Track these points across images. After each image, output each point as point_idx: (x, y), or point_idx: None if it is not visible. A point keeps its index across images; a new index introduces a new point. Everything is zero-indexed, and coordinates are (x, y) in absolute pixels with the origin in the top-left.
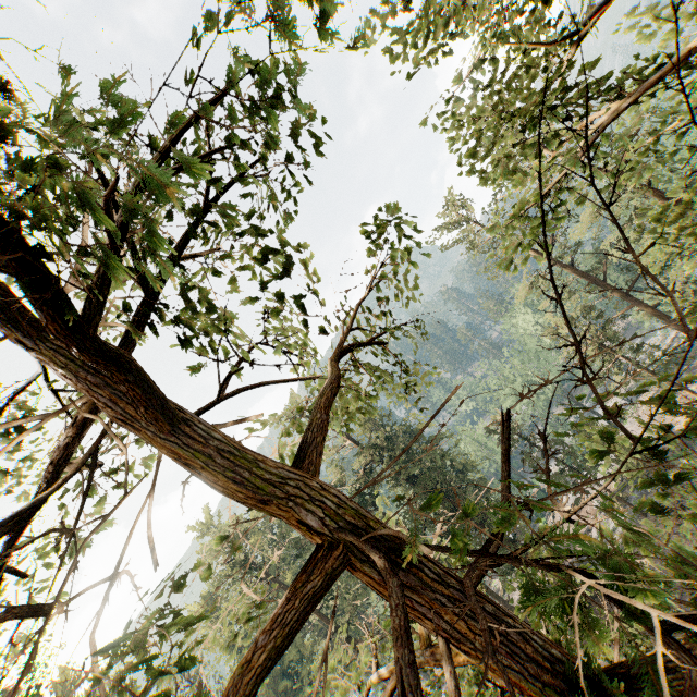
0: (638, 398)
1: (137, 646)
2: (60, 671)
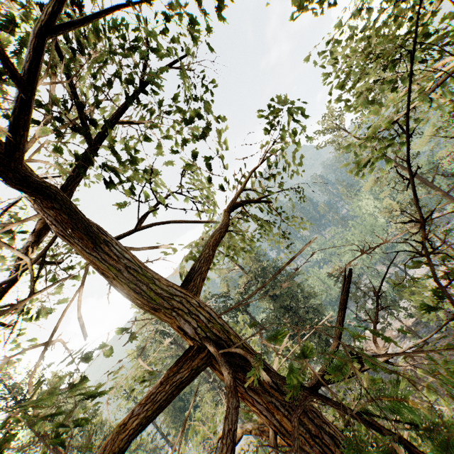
0: (439, 266)
1: (23, 418)
2: (52, 374)
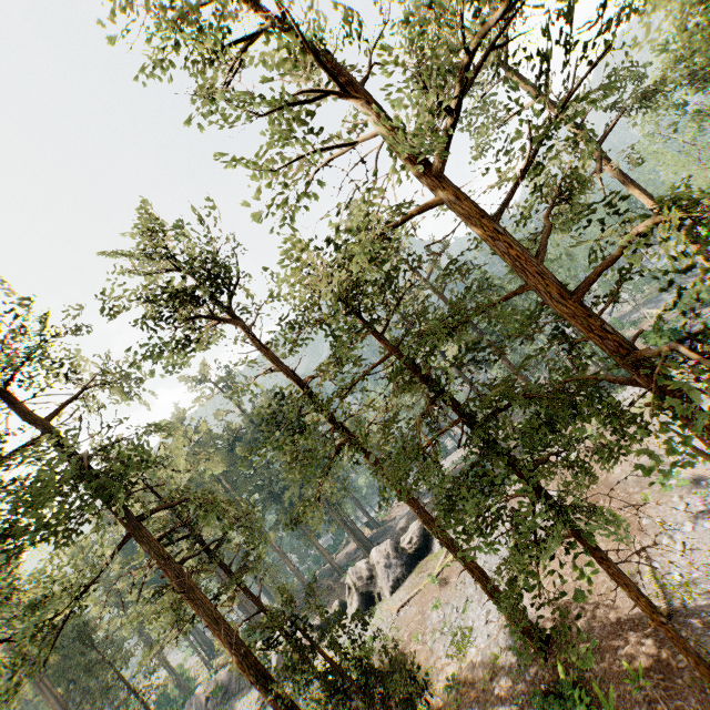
0: None
1: None
2: None
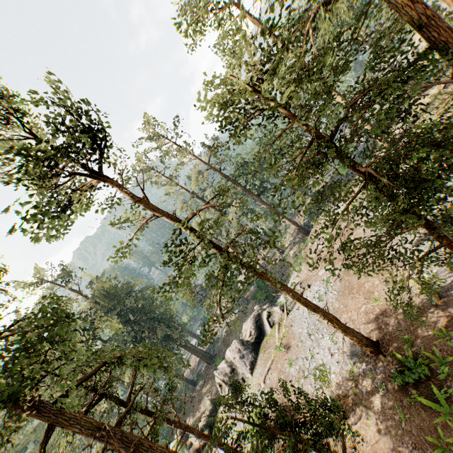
0: None
1: None
2: None
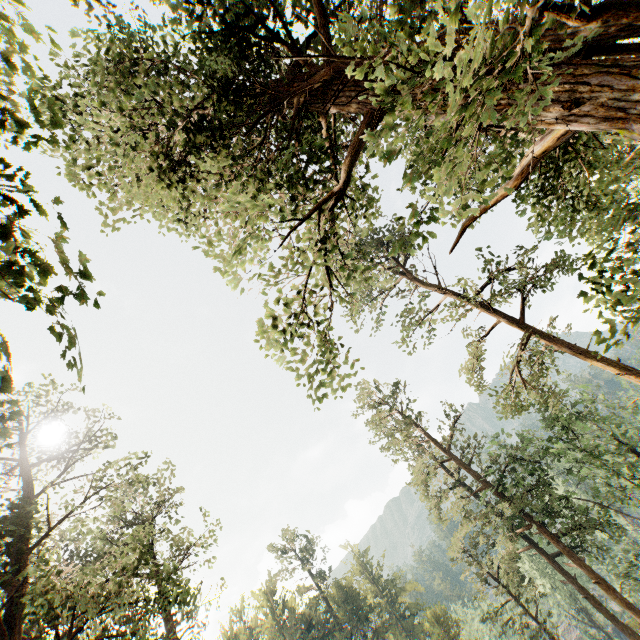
0: None
1: None
2: None
